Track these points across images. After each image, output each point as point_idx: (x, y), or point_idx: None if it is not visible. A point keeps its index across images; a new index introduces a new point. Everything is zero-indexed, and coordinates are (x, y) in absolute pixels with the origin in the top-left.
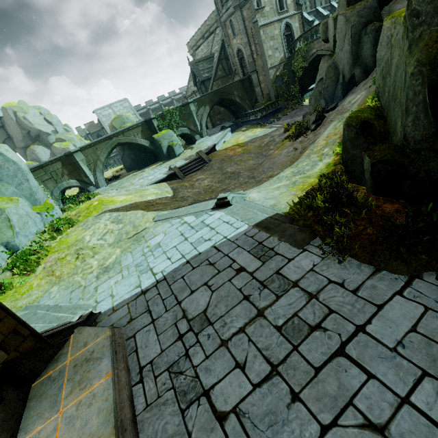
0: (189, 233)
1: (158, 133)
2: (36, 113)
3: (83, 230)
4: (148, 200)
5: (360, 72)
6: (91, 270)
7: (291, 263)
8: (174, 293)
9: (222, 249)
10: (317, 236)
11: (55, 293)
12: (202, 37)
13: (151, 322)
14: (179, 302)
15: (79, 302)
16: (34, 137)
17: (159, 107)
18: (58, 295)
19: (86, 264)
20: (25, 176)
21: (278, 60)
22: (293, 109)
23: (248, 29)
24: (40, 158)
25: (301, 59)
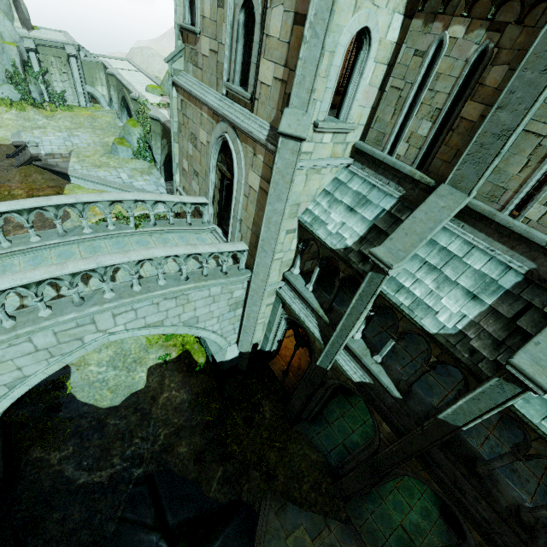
0: None
1: (135, 119)
2: None
3: None
4: None
5: None
6: None
7: None
8: None
9: None
10: None
11: None
12: None
13: None
14: None
15: None
16: None
17: None
18: None
19: None
20: None
21: None
22: None
23: None
24: None
25: None
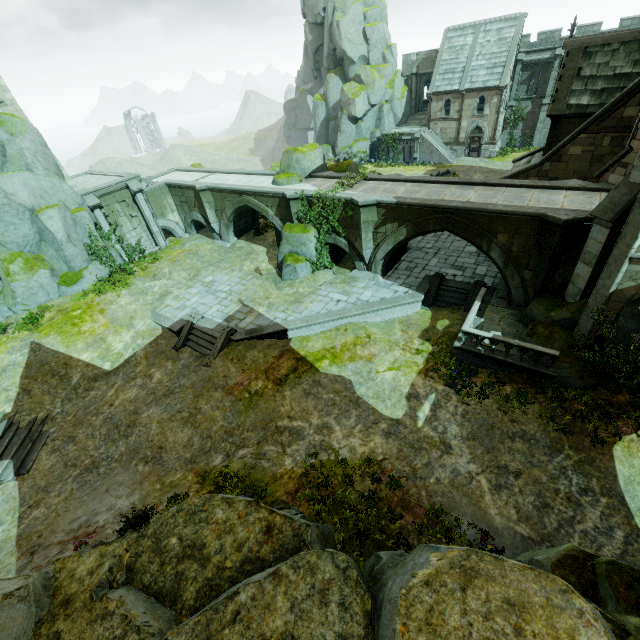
0: None
1: (294, 223)
2: (358, 15)
3: (8, 350)
4: (74, 360)
5: None
6: None
7: None
8: None
9: None
10: None
11: None
12: None
13: None
14: None
15: None
16: (338, 60)
17: None
18: None
19: None
20: (61, 246)
21: None
22: (548, 421)
23: None
24: (328, 97)
25: None
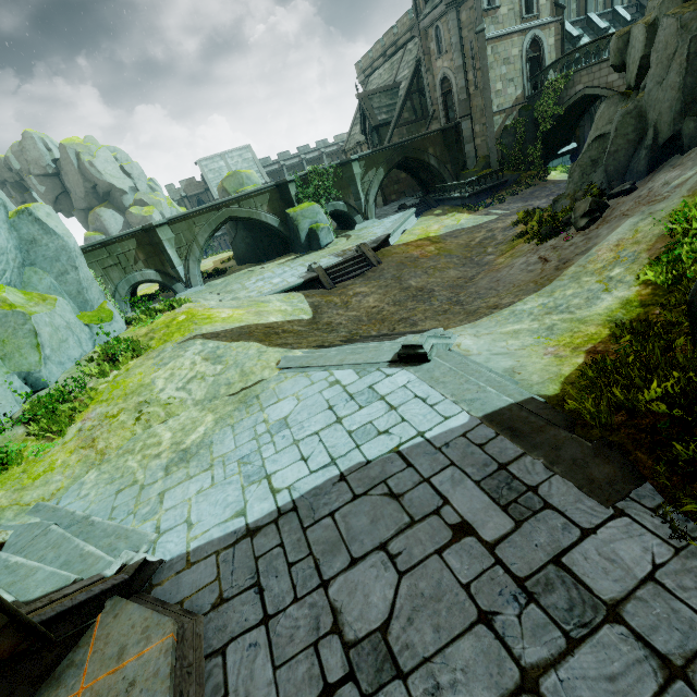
0: (344, 408)
1: (295, 206)
2: (109, 157)
3: (154, 368)
4: (270, 323)
5: (695, 128)
6: (158, 451)
7: (591, 542)
8: (314, 553)
9: (415, 462)
10: (645, 479)
11: (89, 486)
12: (383, 55)
13: (262, 622)
14: (325, 583)
15: (126, 521)
16: (102, 195)
17: (299, 164)
18: (94, 494)
19: (151, 435)
20: (73, 260)
21: (512, 100)
22: (529, 186)
23: (466, 43)
24: (108, 228)
25: (553, 101)
